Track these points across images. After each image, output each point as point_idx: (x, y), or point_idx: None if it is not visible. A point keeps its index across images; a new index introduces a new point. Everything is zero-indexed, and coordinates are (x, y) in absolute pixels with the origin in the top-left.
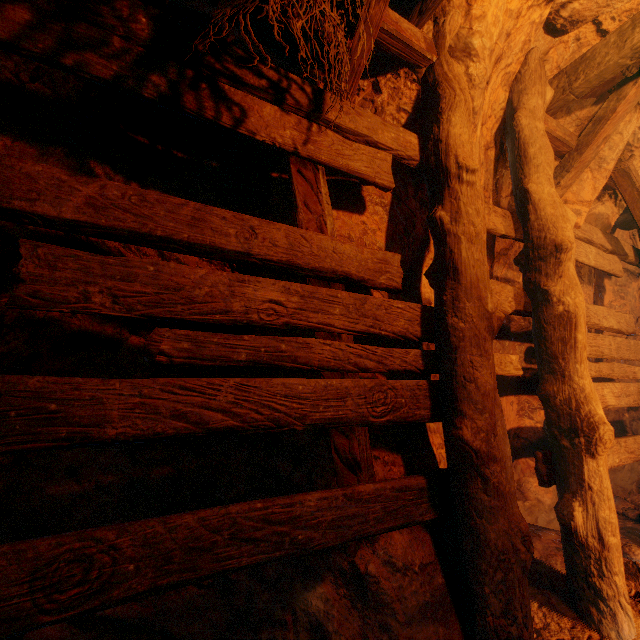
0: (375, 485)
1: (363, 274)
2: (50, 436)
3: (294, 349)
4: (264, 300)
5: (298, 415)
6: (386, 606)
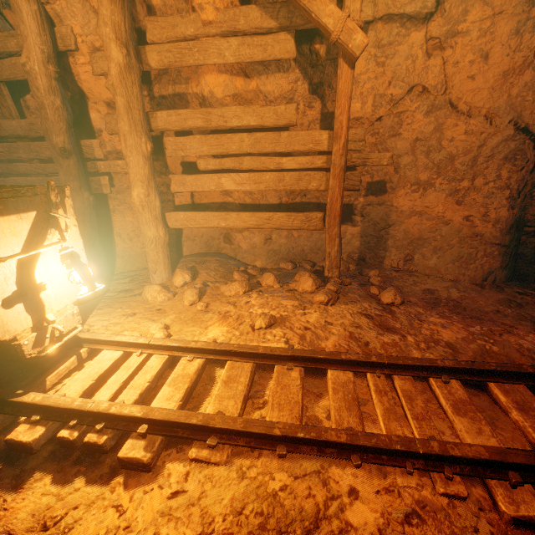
0: None
1: (25, 134)
2: None
3: (14, 168)
4: None
5: None
6: None
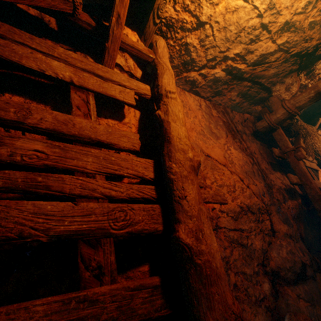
0: None
1: None
2: None
3: None
4: None
5: None
6: None
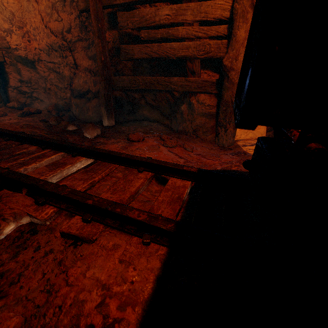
0: (195, 78)
1: None
2: (128, 57)
3: (173, 32)
4: (164, 15)
5: (173, 54)
6: (194, 110)
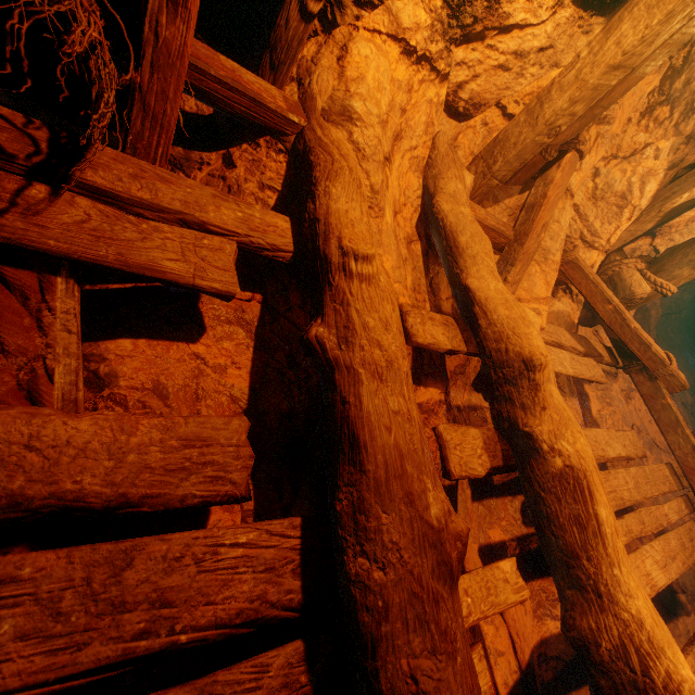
0: None
1: (128, 486)
2: None
3: None
4: None
5: None
6: None
